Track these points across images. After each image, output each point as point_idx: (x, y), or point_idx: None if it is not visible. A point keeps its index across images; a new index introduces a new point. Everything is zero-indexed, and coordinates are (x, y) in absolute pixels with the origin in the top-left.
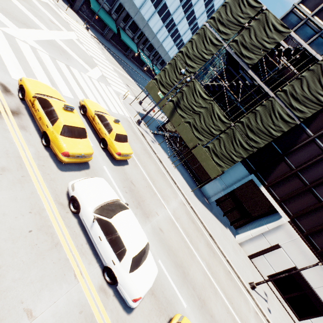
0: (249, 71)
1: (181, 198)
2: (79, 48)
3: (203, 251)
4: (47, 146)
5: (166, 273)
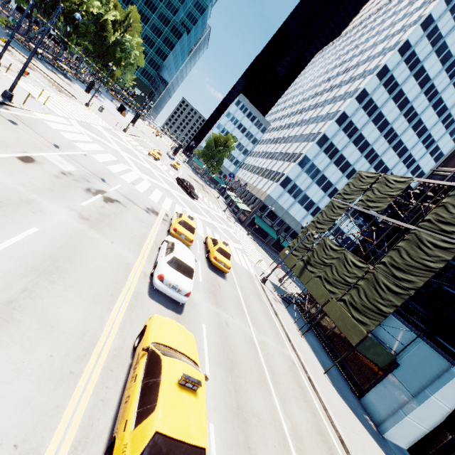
0: (380, 216)
1: (292, 356)
2: (231, 234)
3: (297, 416)
4: (168, 229)
5: (205, 336)
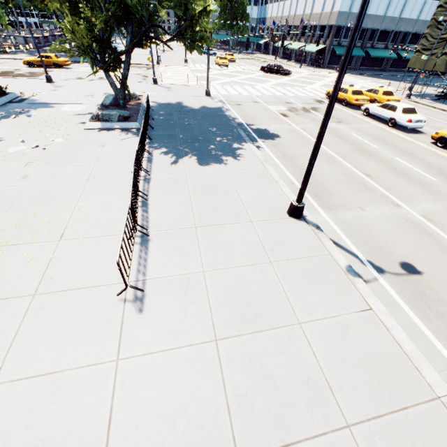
0: None
1: None
2: None
3: None
4: (346, 104)
5: None
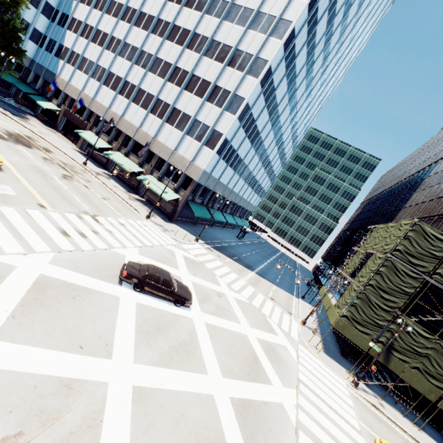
0: None
1: None
2: (244, 304)
3: None
4: None
5: None
